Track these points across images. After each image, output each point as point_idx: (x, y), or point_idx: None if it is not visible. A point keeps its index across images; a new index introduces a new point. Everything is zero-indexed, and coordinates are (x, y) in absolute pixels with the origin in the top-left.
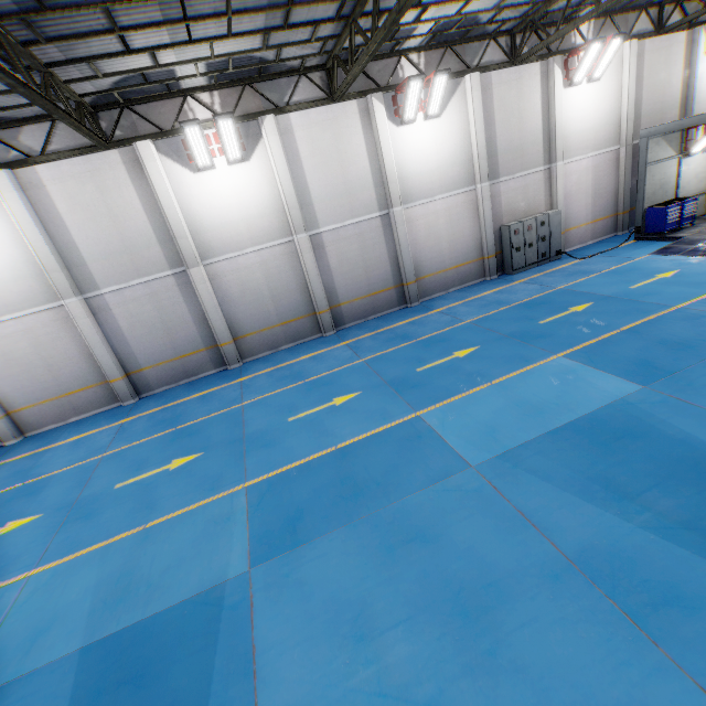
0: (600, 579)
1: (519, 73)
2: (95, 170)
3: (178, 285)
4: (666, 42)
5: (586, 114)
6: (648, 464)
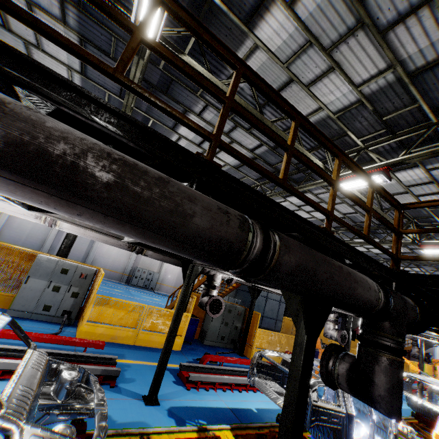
0: None
1: None
2: None
3: None
4: None
5: None
6: None
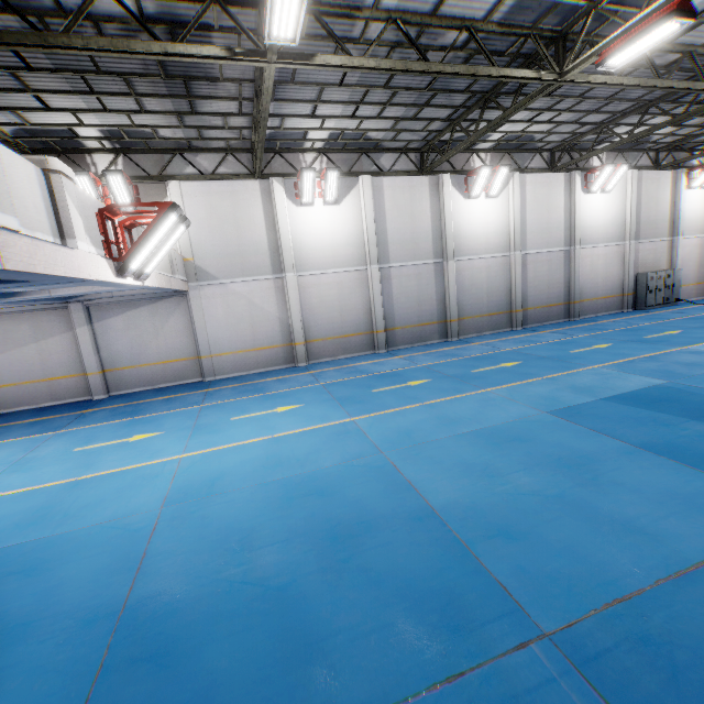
0: None
1: (658, 175)
2: (412, 186)
3: (434, 271)
4: None
5: (695, 208)
6: None
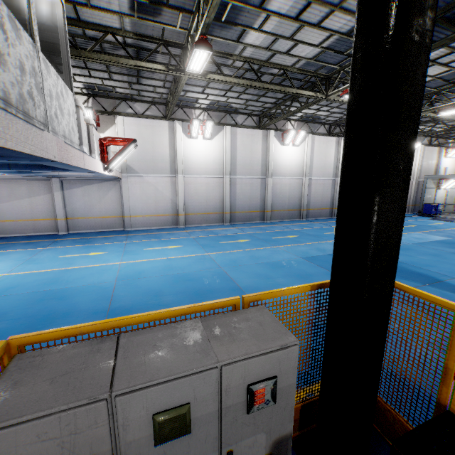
0: None
1: None
2: (253, 134)
3: (260, 182)
4: (431, 149)
5: None
6: None
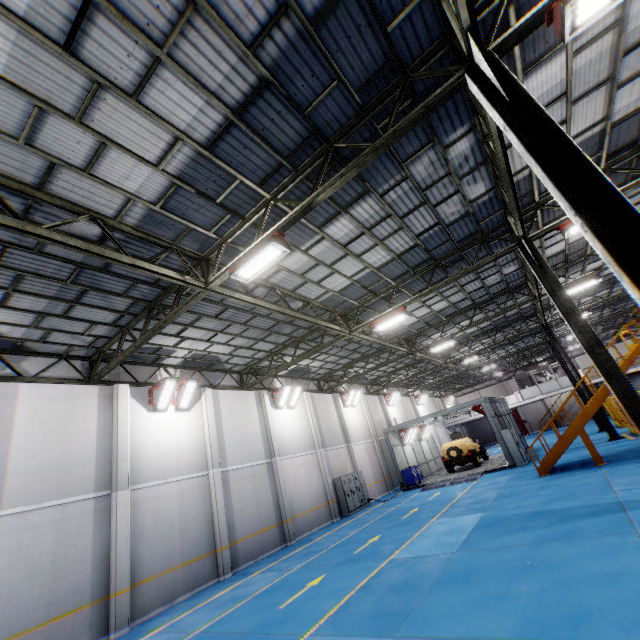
0: (550, 540)
1: (324, 396)
2: (72, 395)
3: (95, 510)
4: (373, 398)
5: (355, 421)
6: (518, 521)
